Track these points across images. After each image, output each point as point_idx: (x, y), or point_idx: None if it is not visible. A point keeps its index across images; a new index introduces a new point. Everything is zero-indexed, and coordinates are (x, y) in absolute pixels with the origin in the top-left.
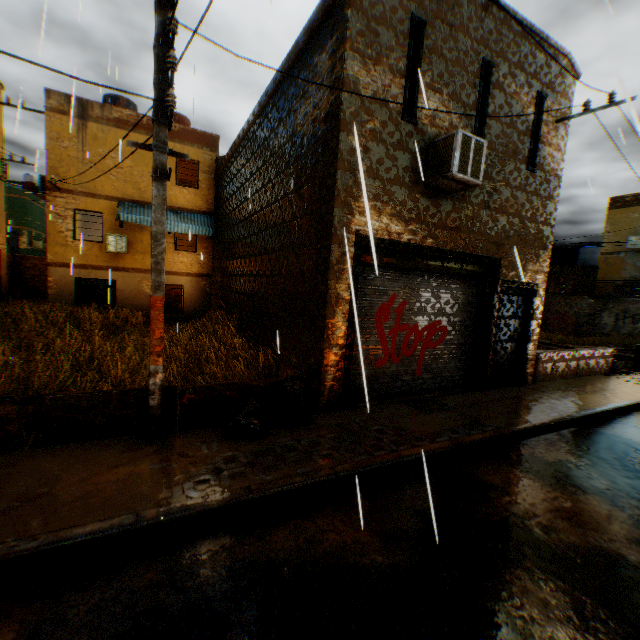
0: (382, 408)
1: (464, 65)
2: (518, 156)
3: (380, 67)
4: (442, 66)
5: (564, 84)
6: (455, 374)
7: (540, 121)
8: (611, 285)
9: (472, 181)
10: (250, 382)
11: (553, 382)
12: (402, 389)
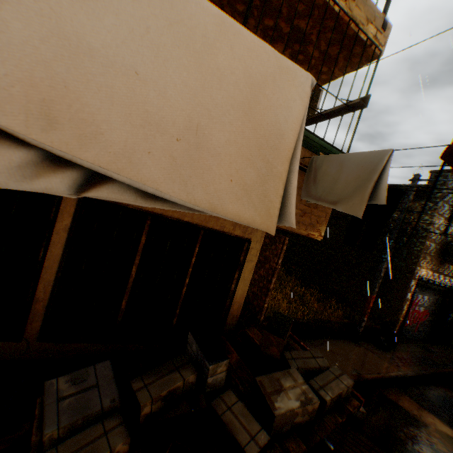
0: (409, 345)
1: None
2: None
3: (441, 217)
4: None
5: None
6: (424, 334)
7: None
8: None
9: None
10: (374, 326)
11: None
12: (407, 337)
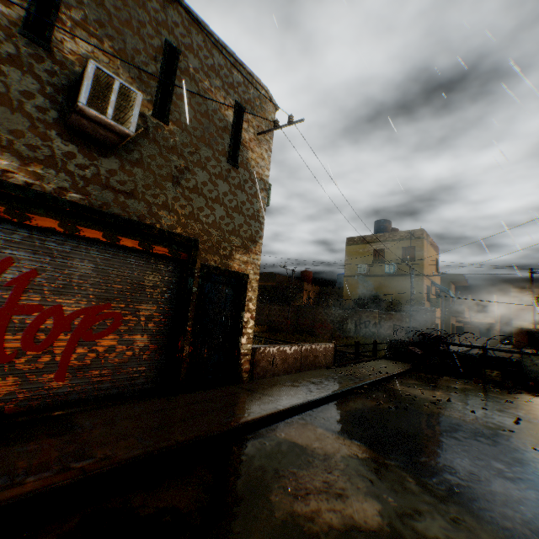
0: None
1: (139, 33)
2: (217, 147)
3: None
4: (103, 16)
5: (265, 109)
6: (138, 376)
7: (241, 127)
8: (353, 299)
9: (117, 127)
10: None
11: (274, 378)
12: (20, 405)
